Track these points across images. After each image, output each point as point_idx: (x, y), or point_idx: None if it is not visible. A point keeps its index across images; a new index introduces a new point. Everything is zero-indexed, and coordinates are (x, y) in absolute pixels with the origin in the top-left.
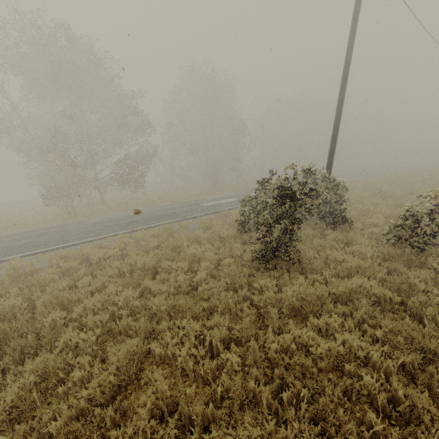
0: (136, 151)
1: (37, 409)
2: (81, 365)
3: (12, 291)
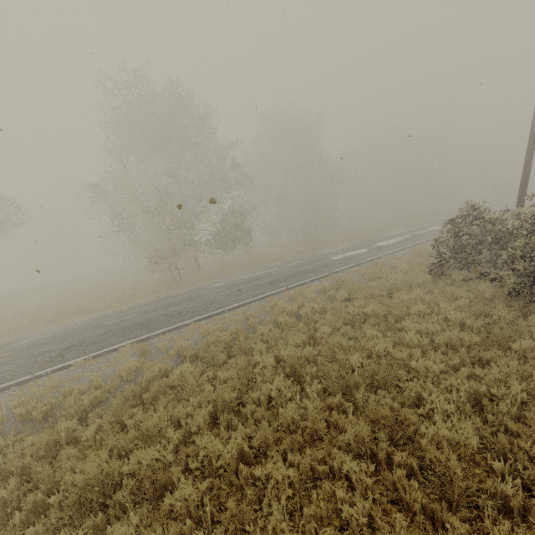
0: (229, 208)
1: (463, 420)
2: (449, 389)
3: (257, 346)
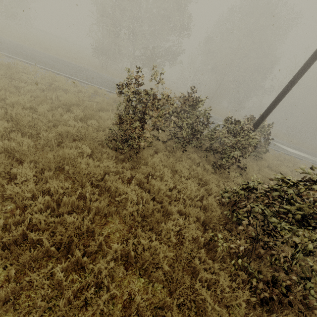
0: (168, 47)
1: None
2: None
3: None
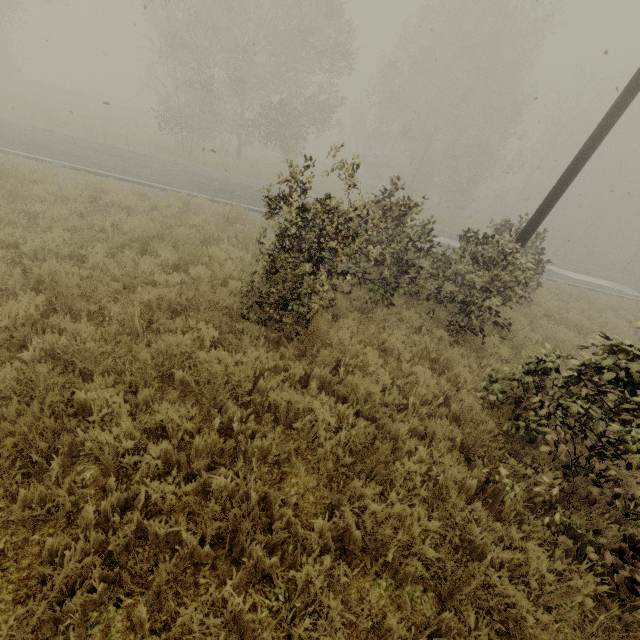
0: (311, 96)
1: None
2: None
3: None
